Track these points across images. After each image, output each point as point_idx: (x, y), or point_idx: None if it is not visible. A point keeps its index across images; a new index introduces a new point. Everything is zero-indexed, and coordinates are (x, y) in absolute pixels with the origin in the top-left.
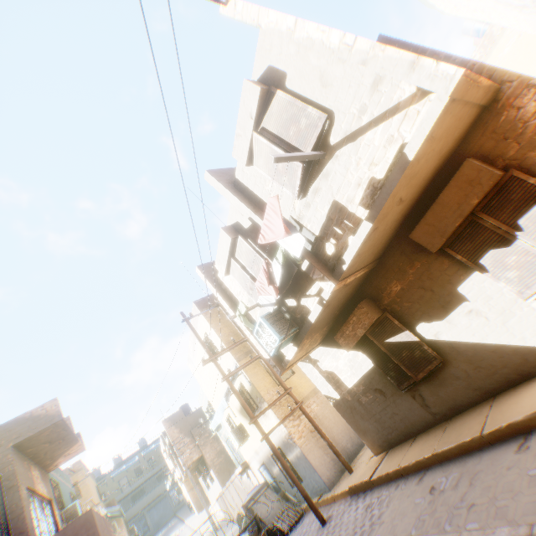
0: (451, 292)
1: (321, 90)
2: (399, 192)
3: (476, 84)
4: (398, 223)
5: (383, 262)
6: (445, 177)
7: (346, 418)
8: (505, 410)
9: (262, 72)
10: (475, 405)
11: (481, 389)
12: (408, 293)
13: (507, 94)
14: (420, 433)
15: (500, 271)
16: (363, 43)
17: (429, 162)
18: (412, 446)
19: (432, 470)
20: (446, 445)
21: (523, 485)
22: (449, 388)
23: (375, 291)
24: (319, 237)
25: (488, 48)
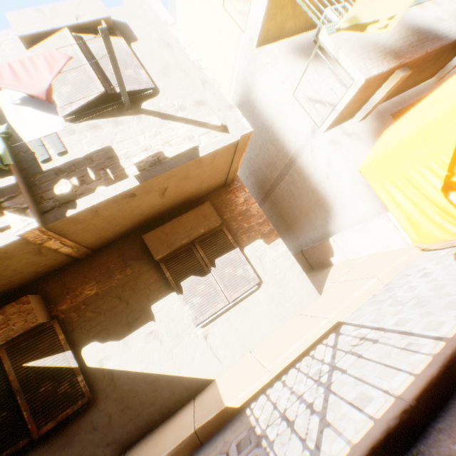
0: (145, 309)
1: (159, 73)
2: (173, 178)
3: (242, 155)
4: (140, 220)
5: (95, 257)
6: (187, 210)
7: None
8: None
9: (116, 19)
10: None
11: (117, 440)
12: (101, 300)
13: (235, 187)
14: None
15: (191, 296)
16: (210, 74)
17: (195, 182)
18: None
19: None
20: None
21: None
22: (76, 447)
23: (60, 290)
24: (58, 168)
25: None
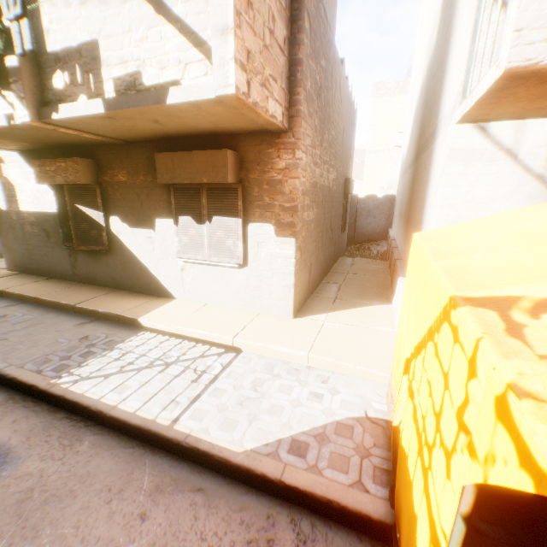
0: (152, 217)
1: None
2: (152, 114)
3: (257, 112)
4: (158, 134)
5: (131, 149)
6: (217, 144)
7: (1, 229)
8: (106, 302)
9: None
10: (105, 287)
11: (117, 281)
12: (127, 190)
13: (286, 141)
14: (57, 279)
15: (183, 233)
16: None
17: (200, 121)
18: (37, 283)
19: (26, 306)
20: (52, 298)
21: (46, 344)
22: (99, 268)
23: (106, 163)
24: (58, 55)
25: (398, 91)
